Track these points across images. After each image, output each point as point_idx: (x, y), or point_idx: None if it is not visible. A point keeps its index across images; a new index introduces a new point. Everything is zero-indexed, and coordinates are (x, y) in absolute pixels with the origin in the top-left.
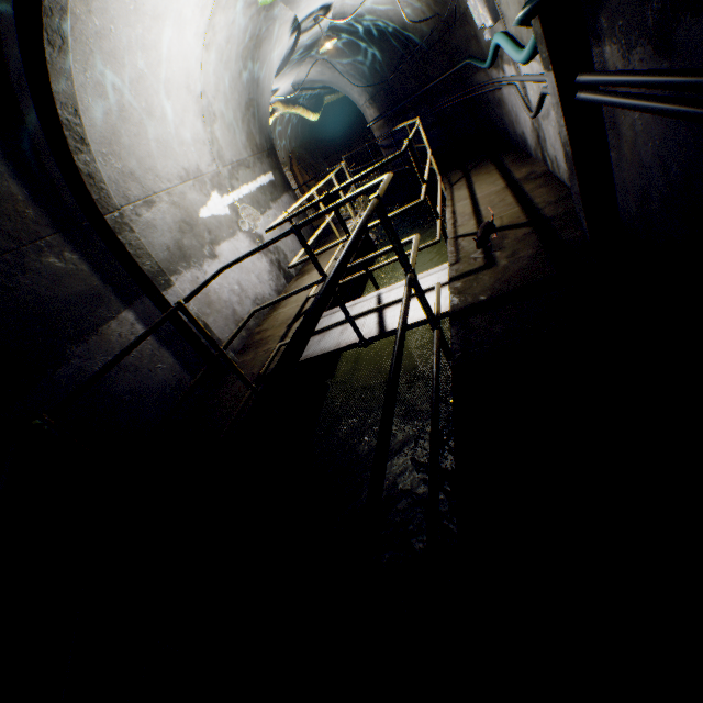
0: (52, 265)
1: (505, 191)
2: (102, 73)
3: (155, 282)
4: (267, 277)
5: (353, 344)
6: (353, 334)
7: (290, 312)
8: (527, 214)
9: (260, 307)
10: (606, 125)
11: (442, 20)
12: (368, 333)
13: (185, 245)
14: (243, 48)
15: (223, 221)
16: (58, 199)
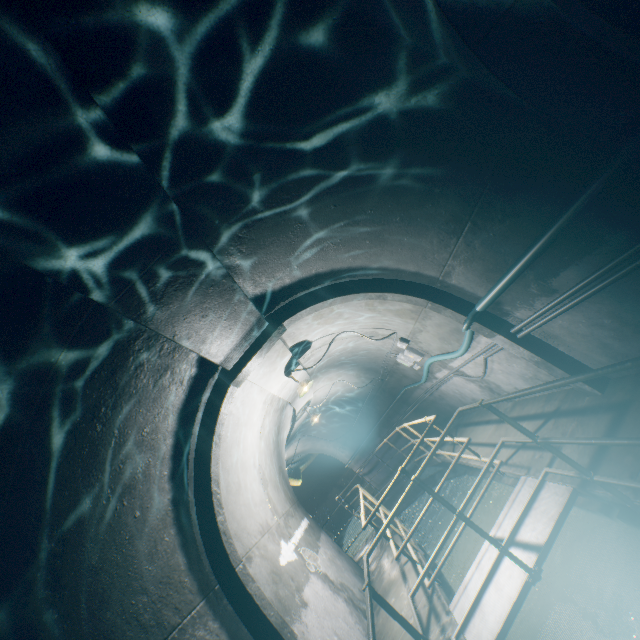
0: (202, 638)
1: (501, 425)
2: (222, 461)
3: (283, 635)
4: (351, 619)
5: (523, 584)
6: (512, 577)
7: (408, 636)
8: (537, 418)
9: (414, 585)
10: (543, 339)
11: (377, 379)
12: (526, 562)
13: (281, 595)
14: (274, 435)
15: (296, 565)
16: (201, 564)
